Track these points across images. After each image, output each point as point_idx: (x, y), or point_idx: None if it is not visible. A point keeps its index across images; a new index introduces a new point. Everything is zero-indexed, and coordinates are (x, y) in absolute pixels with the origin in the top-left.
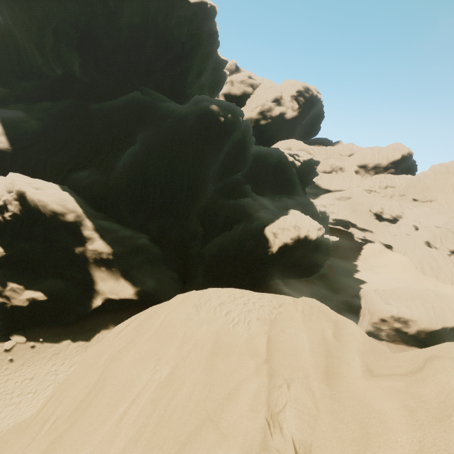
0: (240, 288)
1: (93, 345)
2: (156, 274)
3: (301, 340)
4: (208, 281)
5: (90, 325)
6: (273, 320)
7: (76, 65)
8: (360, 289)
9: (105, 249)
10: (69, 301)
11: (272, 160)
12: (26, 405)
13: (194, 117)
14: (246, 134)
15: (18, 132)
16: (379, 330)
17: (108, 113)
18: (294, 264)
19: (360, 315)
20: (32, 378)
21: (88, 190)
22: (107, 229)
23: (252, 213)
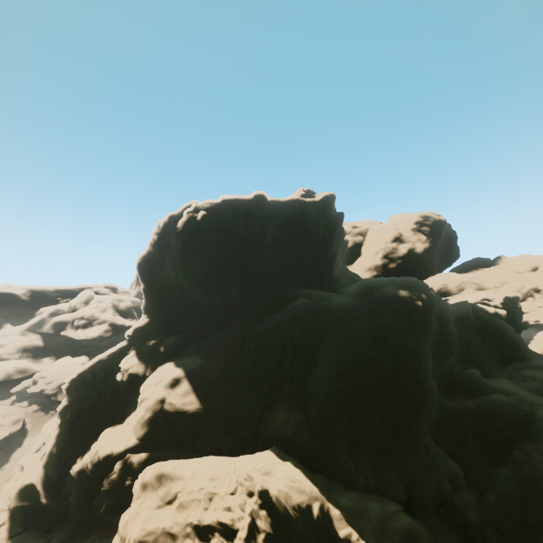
0: None
1: None
2: None
3: None
4: None
5: None
6: None
7: (234, 291)
8: None
9: None
10: None
11: (472, 321)
12: None
13: (385, 311)
14: (439, 305)
15: (203, 383)
16: None
17: (278, 330)
18: None
19: None
20: None
21: (291, 440)
22: (355, 513)
23: (525, 422)
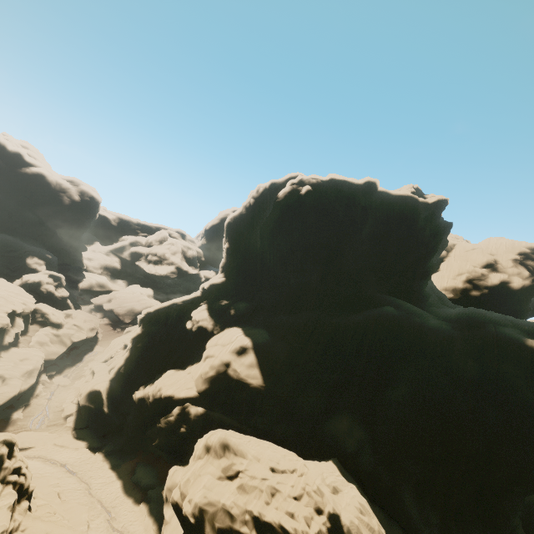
0: None
1: None
2: None
3: None
4: None
5: None
6: None
7: (313, 276)
8: None
9: None
10: None
11: None
12: None
13: (501, 357)
14: None
15: (268, 361)
16: None
17: (355, 333)
18: None
19: None
20: None
21: (350, 456)
22: None
23: None
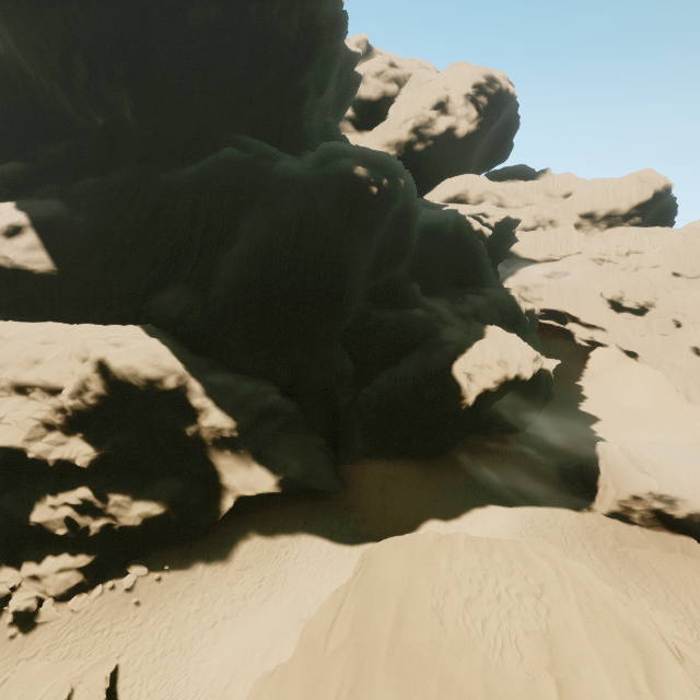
0: (419, 455)
1: (234, 567)
2: (298, 447)
3: (608, 696)
4: (370, 446)
5: (223, 536)
6: (547, 635)
7: (126, 108)
8: (591, 432)
9: (226, 423)
10: (192, 508)
11: (447, 234)
12: (175, 668)
13: (329, 191)
14: (409, 202)
15: (61, 240)
16: (630, 510)
17: (190, 190)
18: (498, 413)
19: (598, 485)
20: (171, 626)
21: (179, 322)
22: (221, 388)
23: (427, 336)
